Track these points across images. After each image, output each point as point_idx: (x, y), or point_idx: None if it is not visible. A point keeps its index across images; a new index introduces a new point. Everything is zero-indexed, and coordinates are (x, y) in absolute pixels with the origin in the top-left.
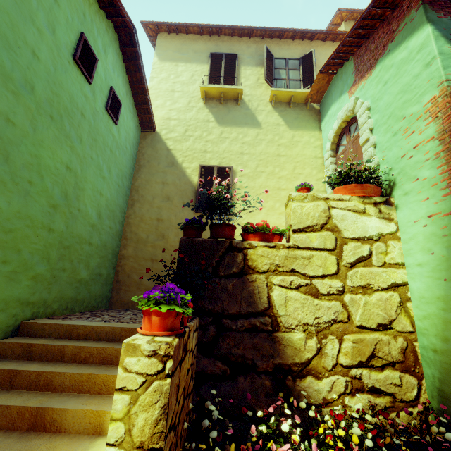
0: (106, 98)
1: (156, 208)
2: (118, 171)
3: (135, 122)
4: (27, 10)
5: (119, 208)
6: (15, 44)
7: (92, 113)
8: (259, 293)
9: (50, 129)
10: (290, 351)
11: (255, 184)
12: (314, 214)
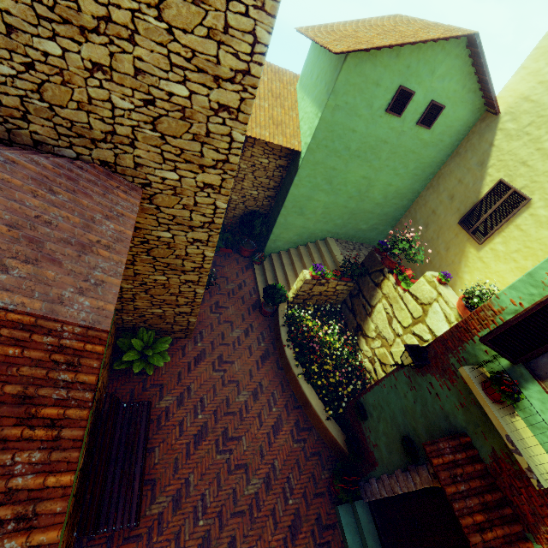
0: (421, 114)
1: (439, 201)
2: (420, 164)
3: (474, 106)
4: (354, 112)
5: (412, 190)
6: (344, 134)
7: (397, 136)
8: (375, 298)
9: (356, 163)
10: (367, 327)
11: (534, 234)
12: (425, 294)
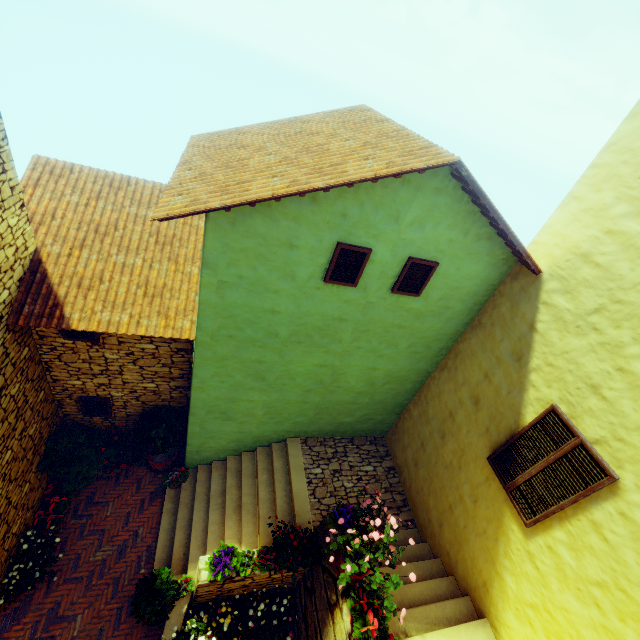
0: (396, 276)
1: (458, 399)
2: (419, 339)
3: (495, 257)
4: (262, 286)
5: (416, 370)
6: (257, 318)
7: (362, 309)
8: (327, 633)
9: (299, 350)
10: None
11: (634, 565)
12: None
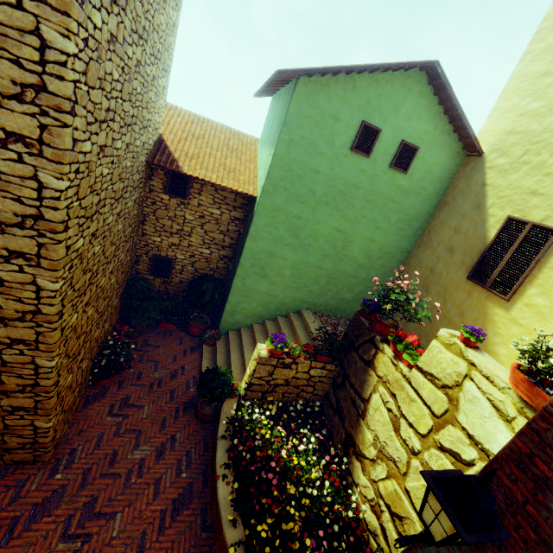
0: (393, 155)
1: (435, 257)
2: (404, 216)
3: (452, 150)
4: (313, 148)
5: (400, 249)
6: (305, 175)
7: (370, 180)
8: (368, 386)
9: (325, 211)
10: (361, 438)
11: None
12: (445, 368)
